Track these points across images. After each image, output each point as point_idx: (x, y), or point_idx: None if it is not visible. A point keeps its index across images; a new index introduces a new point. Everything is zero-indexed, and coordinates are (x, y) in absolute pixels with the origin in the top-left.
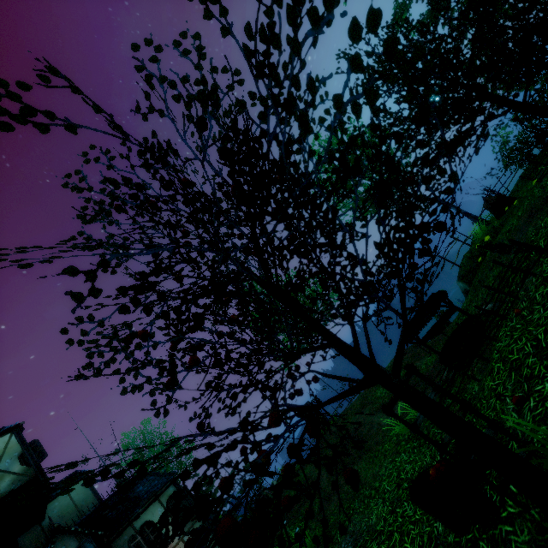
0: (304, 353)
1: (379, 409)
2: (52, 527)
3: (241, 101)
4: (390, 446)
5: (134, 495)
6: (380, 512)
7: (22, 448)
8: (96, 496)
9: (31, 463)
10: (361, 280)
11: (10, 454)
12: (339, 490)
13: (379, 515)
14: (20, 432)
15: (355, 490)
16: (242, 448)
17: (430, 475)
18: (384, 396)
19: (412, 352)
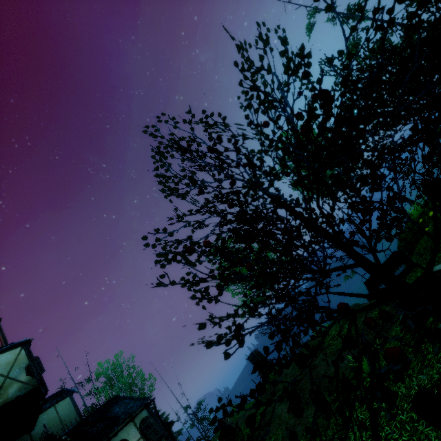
0: (334, 270)
1: (334, 354)
2: (46, 434)
3: (331, 61)
4: (355, 382)
5: (112, 415)
6: (358, 437)
7: (29, 360)
8: (78, 413)
9: (35, 374)
10: (398, 208)
11: (19, 364)
12: (302, 422)
13: (358, 439)
14: (29, 347)
15: (403, 381)
16: (295, 340)
17: (437, 389)
18: (336, 342)
19: (356, 308)
